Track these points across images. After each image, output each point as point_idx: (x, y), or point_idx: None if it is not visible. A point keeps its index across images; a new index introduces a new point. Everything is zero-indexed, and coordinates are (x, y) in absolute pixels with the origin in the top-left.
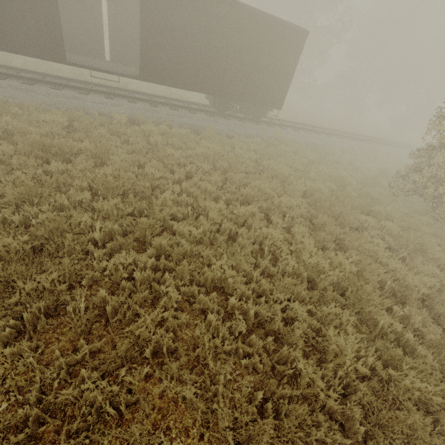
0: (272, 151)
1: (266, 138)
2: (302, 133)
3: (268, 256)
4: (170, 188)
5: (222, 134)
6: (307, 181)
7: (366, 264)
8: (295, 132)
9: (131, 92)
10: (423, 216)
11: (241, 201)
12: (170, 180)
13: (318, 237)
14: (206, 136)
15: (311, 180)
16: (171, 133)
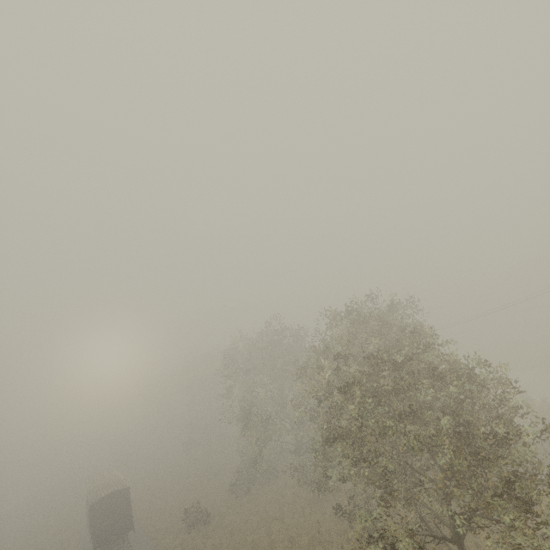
0: None
1: None
2: None
3: None
4: None
5: None
6: None
7: None
8: None
9: None
10: None
11: None
12: None
13: None
14: None
15: None
16: None
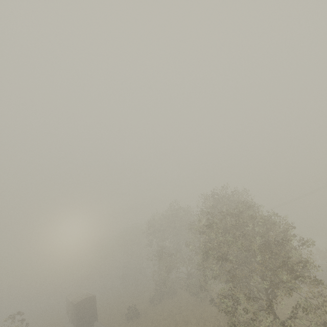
0: None
1: None
2: None
3: None
4: None
5: None
6: None
7: None
8: None
9: None
10: None
11: None
12: None
13: None
14: None
15: None
16: None
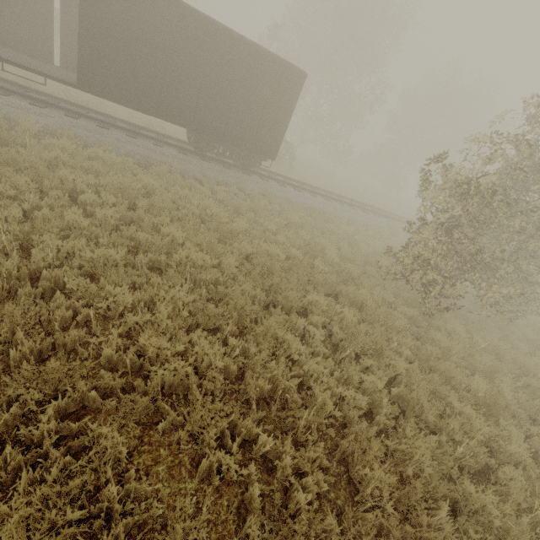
0: (241, 203)
1: (250, 191)
2: (305, 195)
3: (98, 327)
4: (4, 211)
5: (188, 175)
6: (262, 242)
7: (258, 359)
8: (296, 192)
9: (83, 108)
10: (407, 308)
11: (131, 249)
12: (26, 204)
13: (207, 311)
14: (156, 171)
15: (273, 243)
16: (98, 156)
